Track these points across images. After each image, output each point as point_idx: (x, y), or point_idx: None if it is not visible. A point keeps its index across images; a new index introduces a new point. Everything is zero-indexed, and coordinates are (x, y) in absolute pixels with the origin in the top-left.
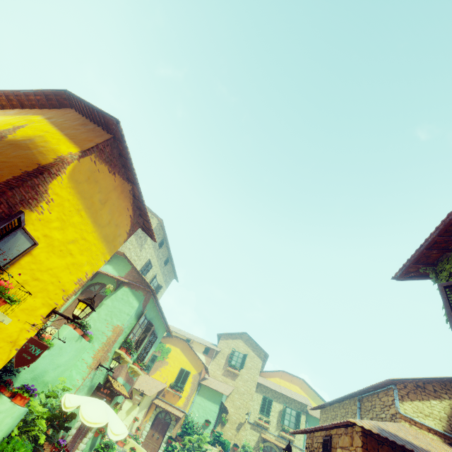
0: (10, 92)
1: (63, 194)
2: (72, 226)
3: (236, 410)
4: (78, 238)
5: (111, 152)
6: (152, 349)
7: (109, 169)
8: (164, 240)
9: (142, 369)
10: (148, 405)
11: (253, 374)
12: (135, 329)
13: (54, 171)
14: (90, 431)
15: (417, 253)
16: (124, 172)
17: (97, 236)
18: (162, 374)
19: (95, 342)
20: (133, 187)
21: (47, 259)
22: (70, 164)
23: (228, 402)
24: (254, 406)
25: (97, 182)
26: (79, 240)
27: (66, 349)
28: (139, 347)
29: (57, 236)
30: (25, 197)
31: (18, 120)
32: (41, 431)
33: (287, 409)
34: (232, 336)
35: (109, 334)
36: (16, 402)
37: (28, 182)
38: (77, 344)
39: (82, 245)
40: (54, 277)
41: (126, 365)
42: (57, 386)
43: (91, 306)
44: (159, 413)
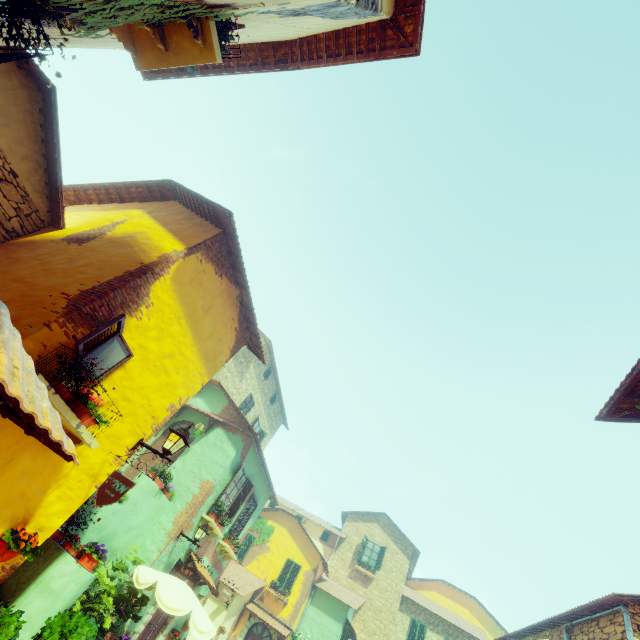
0: (110, 185)
1: (164, 298)
2: (170, 337)
3: (369, 637)
4: (175, 352)
5: (220, 250)
6: (249, 521)
7: (215, 270)
8: (271, 368)
9: (235, 550)
10: (239, 611)
11: (396, 581)
12: (229, 488)
13: (157, 270)
14: (161, 632)
15: (629, 379)
16: (232, 274)
17: (196, 351)
18: (261, 566)
19: (177, 501)
20: (241, 292)
21: (140, 375)
22: (175, 263)
23: (356, 621)
24: (397, 634)
25: (201, 285)
26: (176, 355)
27: (141, 506)
28: (233, 516)
29: (153, 347)
30: (126, 299)
31: (117, 215)
32: (107, 611)
33: None
34: (363, 517)
35: (195, 491)
36: (83, 564)
37: (131, 283)
38: (155, 500)
39: (179, 361)
40: (144, 399)
41: (215, 540)
42: (127, 556)
43: (185, 438)
44: (255, 626)
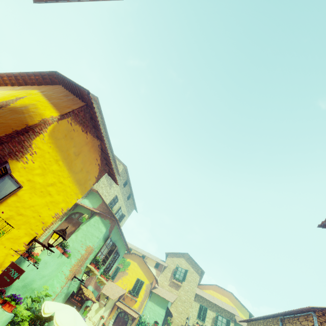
0: (17, 74)
1: (44, 148)
2: (51, 172)
3: (179, 315)
4: (55, 182)
5: (84, 116)
6: (115, 264)
7: (82, 129)
8: (127, 181)
9: (107, 280)
10: (112, 306)
11: (192, 286)
12: (102, 249)
13: (37, 130)
14: None
15: None
16: (94, 131)
17: (72, 180)
18: (123, 282)
19: (72, 258)
20: (101, 143)
21: (30, 198)
22: (51, 125)
23: (172, 307)
24: (193, 312)
25: (72, 139)
26: (57, 183)
27: (49, 264)
28: (105, 263)
29: (39, 180)
30: (12, 150)
31: (21, 93)
32: None
33: (218, 316)
34: (176, 255)
35: (82, 252)
36: (5, 308)
37: (15, 138)
38: (58, 259)
39: (59, 187)
40: (35, 213)
41: (95, 276)
42: (41, 293)
43: (62, 236)
44: (120, 313)
